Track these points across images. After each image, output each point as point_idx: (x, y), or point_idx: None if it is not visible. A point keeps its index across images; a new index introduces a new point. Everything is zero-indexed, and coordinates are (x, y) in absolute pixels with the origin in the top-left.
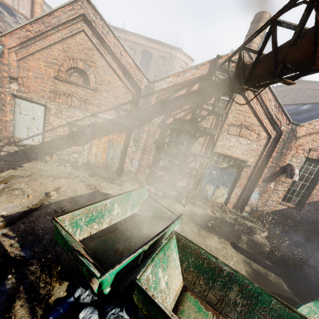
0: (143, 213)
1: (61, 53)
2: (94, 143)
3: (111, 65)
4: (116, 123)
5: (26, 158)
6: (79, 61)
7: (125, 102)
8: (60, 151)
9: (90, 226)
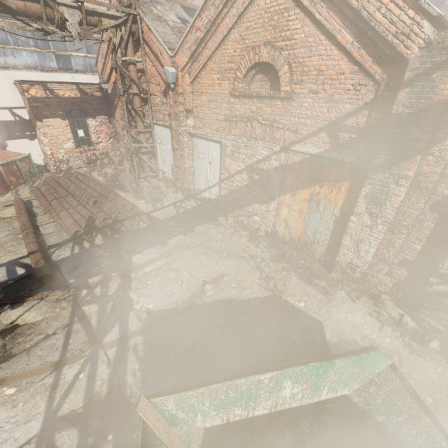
0: (367, 409)
1: (237, 46)
2: (285, 200)
3: (325, 25)
4: (329, 161)
5: (200, 217)
6: (263, 46)
7: (353, 109)
8: (237, 210)
9: (226, 410)
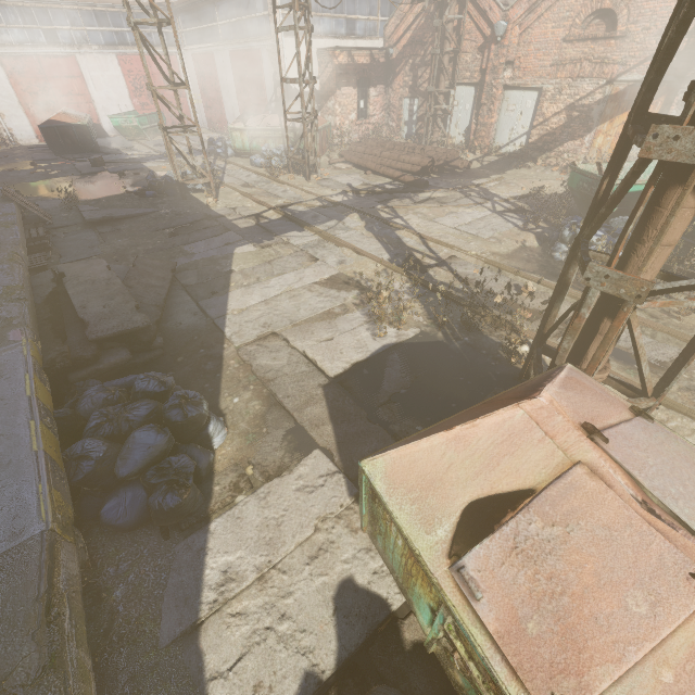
0: None
1: None
2: (602, 129)
3: None
4: None
5: (506, 166)
6: None
7: None
8: (546, 153)
9: None
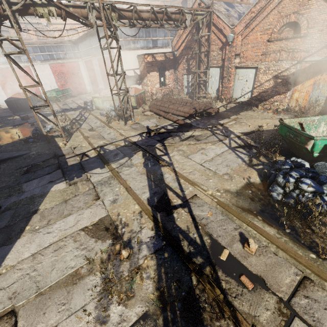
0: None
1: (275, 17)
2: (297, 88)
3: None
4: None
5: (240, 110)
6: (292, 14)
7: None
8: (263, 102)
9: None
